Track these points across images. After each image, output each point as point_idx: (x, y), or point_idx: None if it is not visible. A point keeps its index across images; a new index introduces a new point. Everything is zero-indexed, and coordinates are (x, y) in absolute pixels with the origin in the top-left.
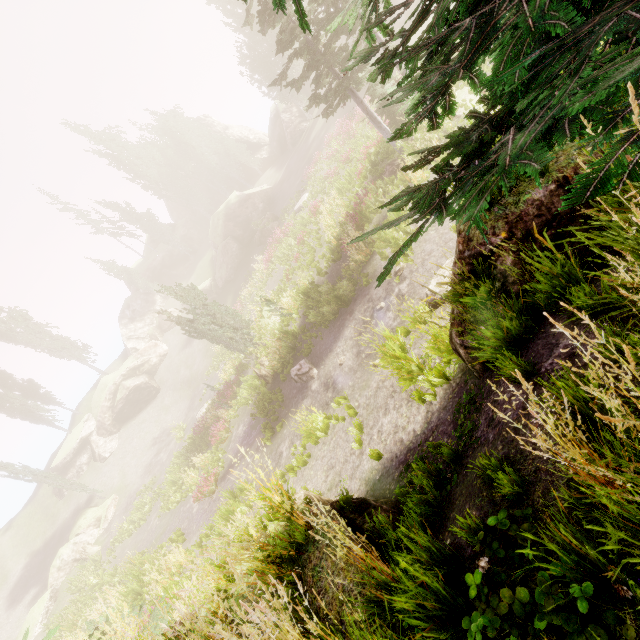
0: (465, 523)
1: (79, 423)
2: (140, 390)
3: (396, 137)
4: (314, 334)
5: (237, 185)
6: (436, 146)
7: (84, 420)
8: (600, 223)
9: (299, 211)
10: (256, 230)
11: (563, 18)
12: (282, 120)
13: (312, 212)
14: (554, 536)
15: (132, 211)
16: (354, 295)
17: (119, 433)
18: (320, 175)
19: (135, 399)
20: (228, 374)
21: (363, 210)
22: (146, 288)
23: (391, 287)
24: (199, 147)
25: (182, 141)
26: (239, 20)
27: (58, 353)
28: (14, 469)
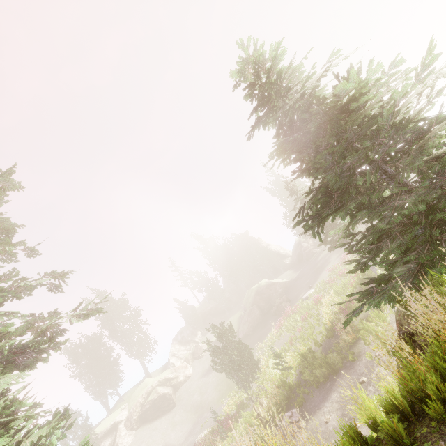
0: (370, 419)
1: (118, 409)
2: (164, 398)
3: (350, 272)
4: (306, 390)
5: (267, 275)
6: (375, 278)
7: (122, 407)
8: (433, 316)
9: (305, 299)
10: (273, 305)
11: (398, 252)
12: (302, 246)
13: (315, 301)
14: (390, 400)
15: (205, 277)
16: (341, 366)
17: (136, 431)
18: (323, 280)
19: (158, 405)
20: (230, 408)
21: (352, 307)
22: (195, 324)
23: (372, 366)
24: (251, 252)
25: (243, 248)
26: (287, 202)
27: (134, 349)
28: (75, 423)
